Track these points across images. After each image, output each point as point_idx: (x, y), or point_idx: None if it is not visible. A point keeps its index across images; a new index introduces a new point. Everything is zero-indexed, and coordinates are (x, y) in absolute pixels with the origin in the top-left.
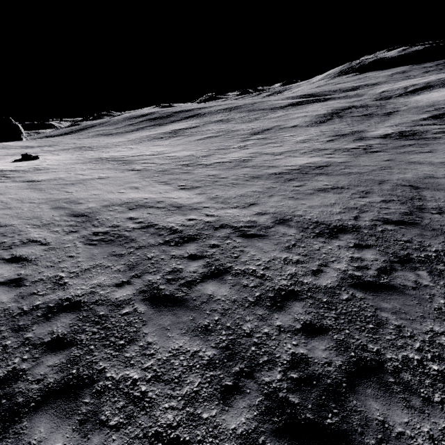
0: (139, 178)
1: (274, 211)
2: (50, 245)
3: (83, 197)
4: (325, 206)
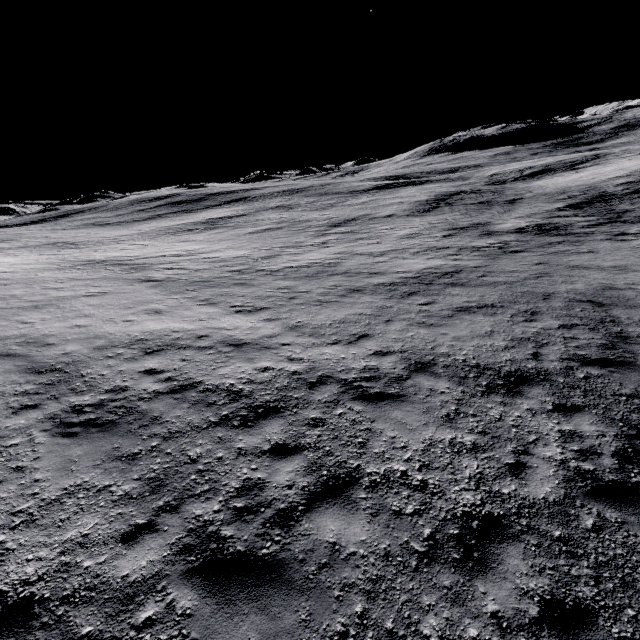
0: (161, 294)
1: (403, 348)
2: None
3: (54, 332)
4: (480, 337)
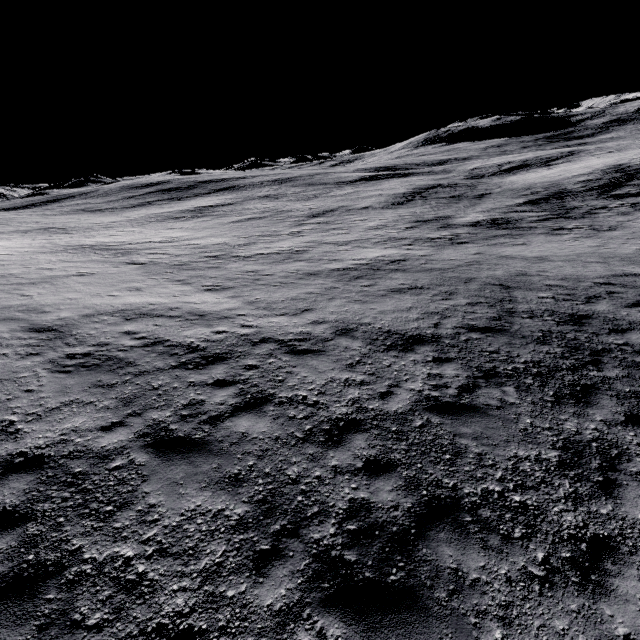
0: (142, 275)
1: (335, 319)
2: None
3: (50, 303)
4: (400, 311)
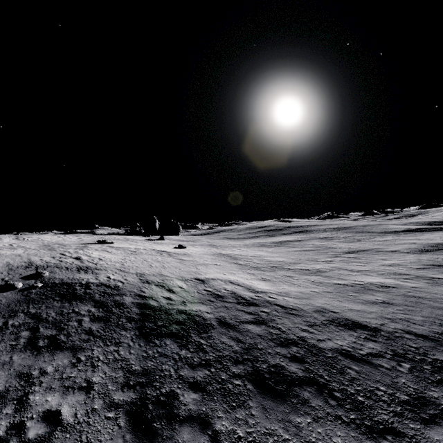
0: (238, 269)
1: (319, 305)
2: (184, 289)
3: (204, 272)
4: (363, 312)
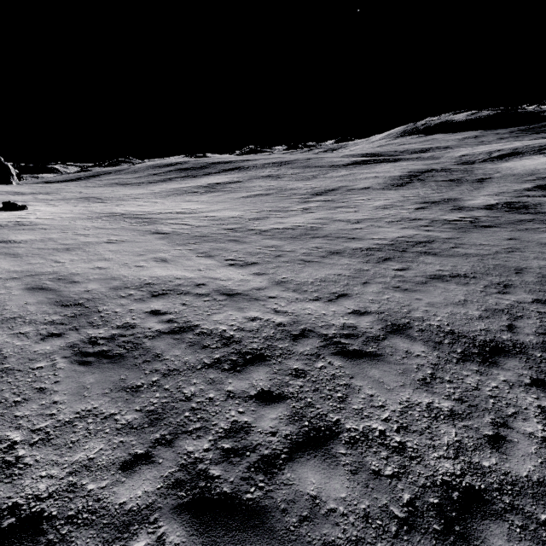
0: (167, 245)
1: (379, 309)
2: (7, 362)
3: (80, 272)
4: (454, 305)
